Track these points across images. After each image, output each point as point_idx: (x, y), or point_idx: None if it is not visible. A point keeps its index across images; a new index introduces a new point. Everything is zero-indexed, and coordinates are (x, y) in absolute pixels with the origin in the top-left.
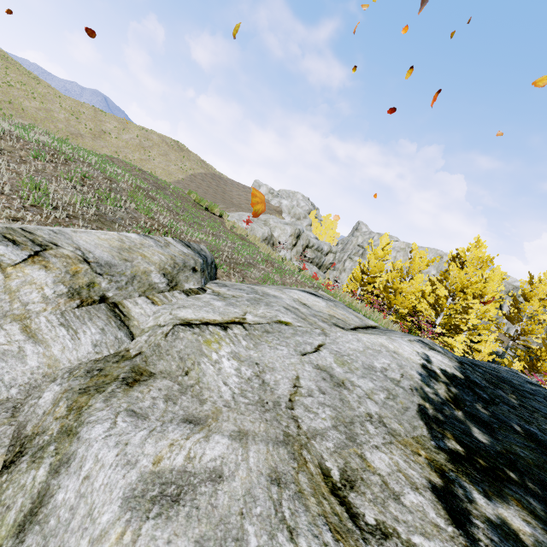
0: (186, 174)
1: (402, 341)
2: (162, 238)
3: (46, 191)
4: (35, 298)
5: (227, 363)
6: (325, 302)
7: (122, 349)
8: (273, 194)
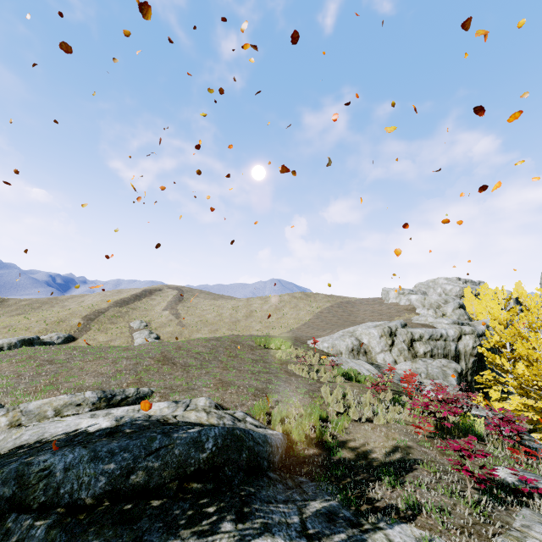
0: (313, 314)
1: (101, 419)
2: (84, 392)
3: (83, 383)
4: None
5: None
6: (168, 405)
7: None
8: (404, 294)
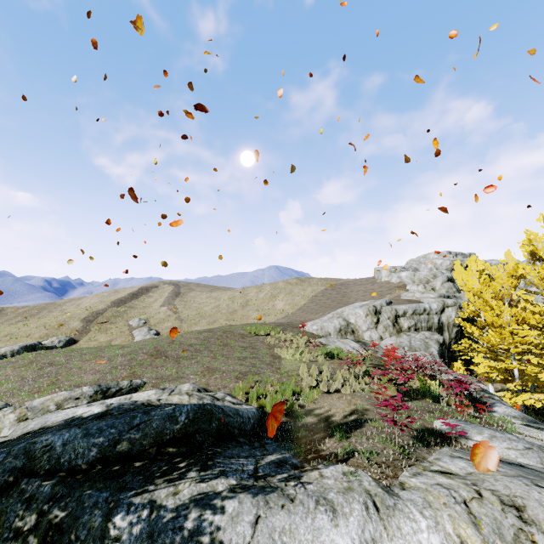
0: (308, 298)
1: (94, 406)
2: (81, 388)
3: (82, 381)
4: (8, 422)
5: None
6: (156, 392)
7: None
8: (395, 271)
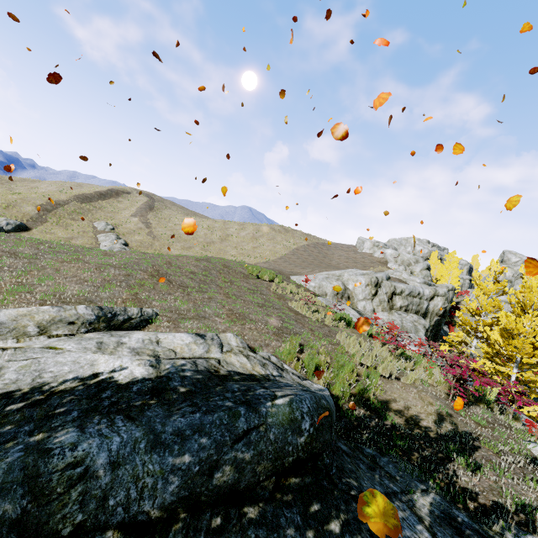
0: (290, 250)
1: (126, 359)
2: (74, 306)
3: (64, 290)
4: None
5: None
6: (194, 340)
7: None
8: (378, 246)
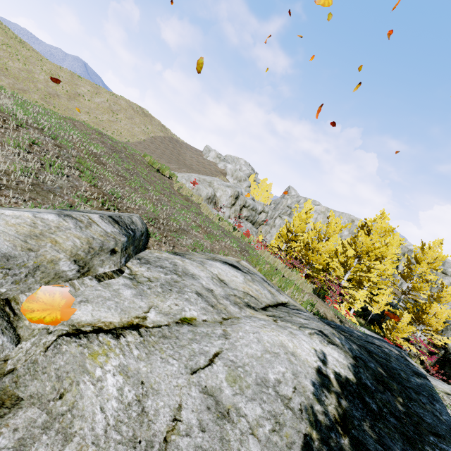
0: (148, 136)
1: (302, 336)
2: (87, 216)
3: None
4: None
5: (112, 380)
6: (243, 276)
7: (1, 358)
8: (220, 158)
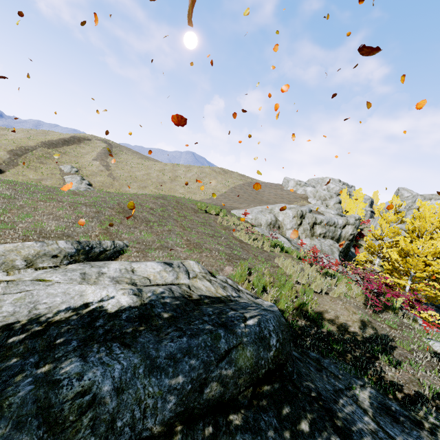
0: (228, 188)
1: (111, 289)
2: (56, 241)
3: (43, 226)
4: None
5: None
6: (164, 268)
7: None
8: (300, 185)
